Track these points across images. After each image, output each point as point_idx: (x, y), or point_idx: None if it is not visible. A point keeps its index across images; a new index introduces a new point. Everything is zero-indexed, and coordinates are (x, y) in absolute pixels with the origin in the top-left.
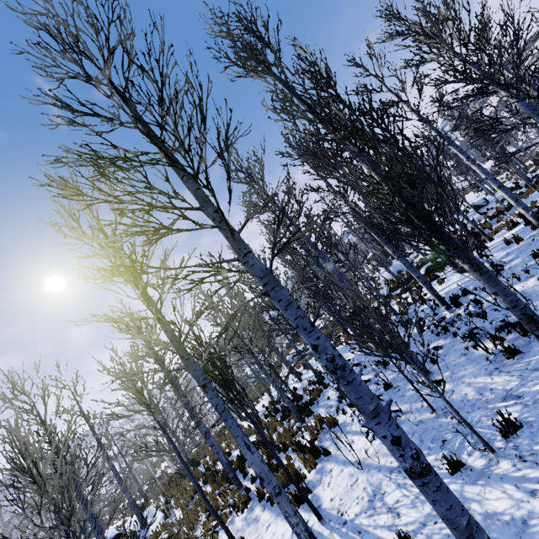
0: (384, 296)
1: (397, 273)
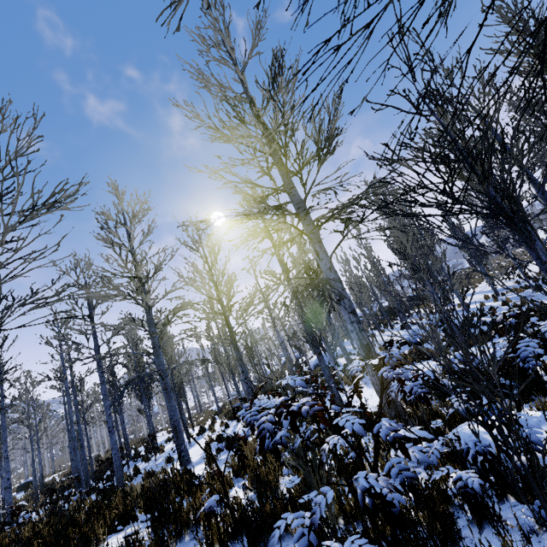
0: (282, 388)
1: (314, 366)
